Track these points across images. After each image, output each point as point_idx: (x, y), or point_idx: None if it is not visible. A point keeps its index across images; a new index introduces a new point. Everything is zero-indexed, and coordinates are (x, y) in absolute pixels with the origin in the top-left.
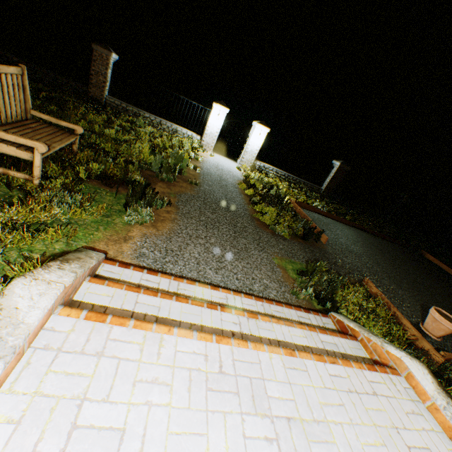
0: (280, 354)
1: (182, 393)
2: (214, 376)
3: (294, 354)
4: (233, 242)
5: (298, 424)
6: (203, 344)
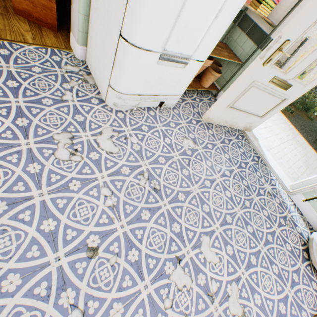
0: (305, 141)
1: (279, 118)
2: (286, 124)
3: (310, 146)
4: (310, 142)
5: (299, 144)
6: (287, 121)
